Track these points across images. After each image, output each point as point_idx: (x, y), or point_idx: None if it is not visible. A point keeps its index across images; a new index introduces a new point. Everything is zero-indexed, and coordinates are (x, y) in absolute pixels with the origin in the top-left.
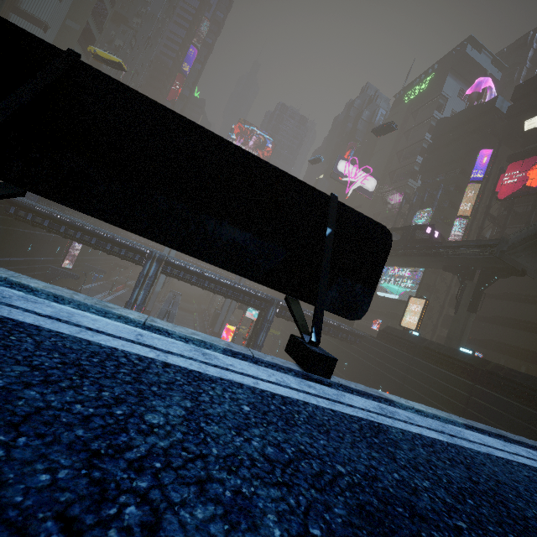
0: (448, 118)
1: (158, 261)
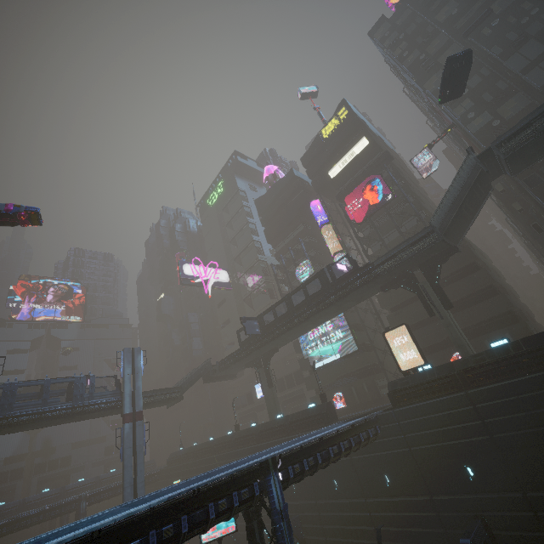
0: (263, 196)
1: None
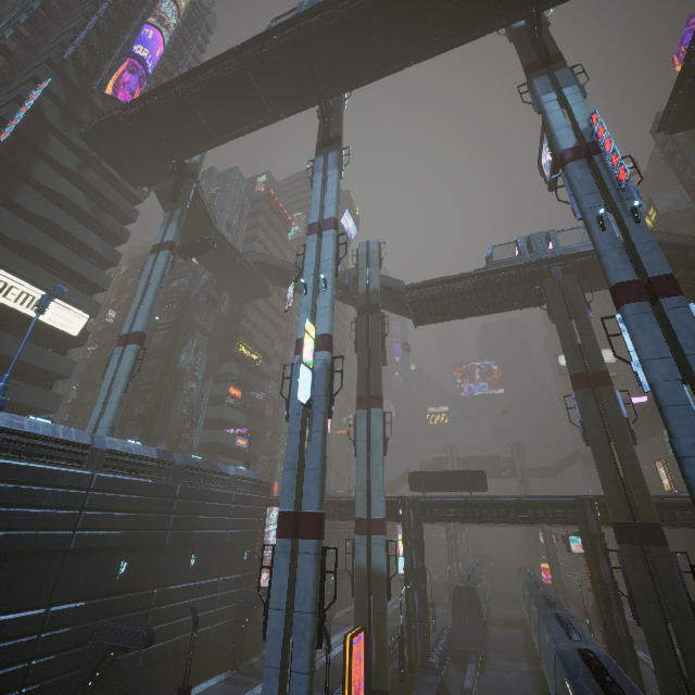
0: None
1: None
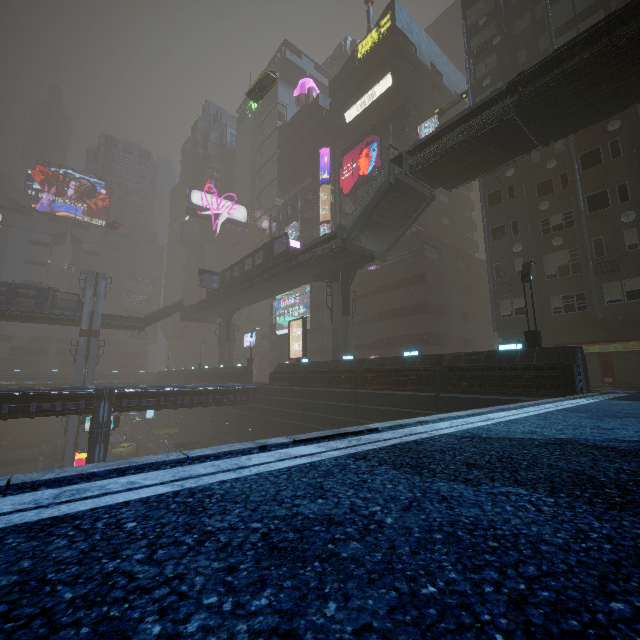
0: (286, 124)
1: None
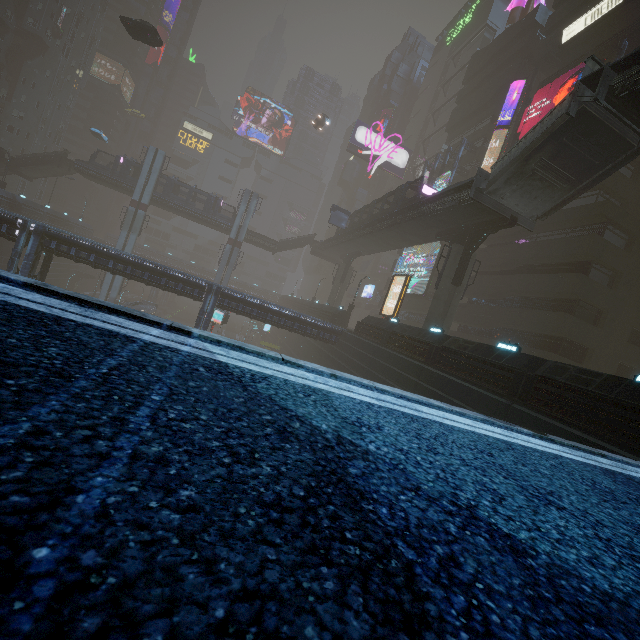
0: (483, 50)
1: (36, 234)
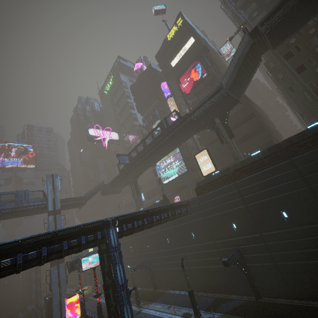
0: (134, 83)
1: None
